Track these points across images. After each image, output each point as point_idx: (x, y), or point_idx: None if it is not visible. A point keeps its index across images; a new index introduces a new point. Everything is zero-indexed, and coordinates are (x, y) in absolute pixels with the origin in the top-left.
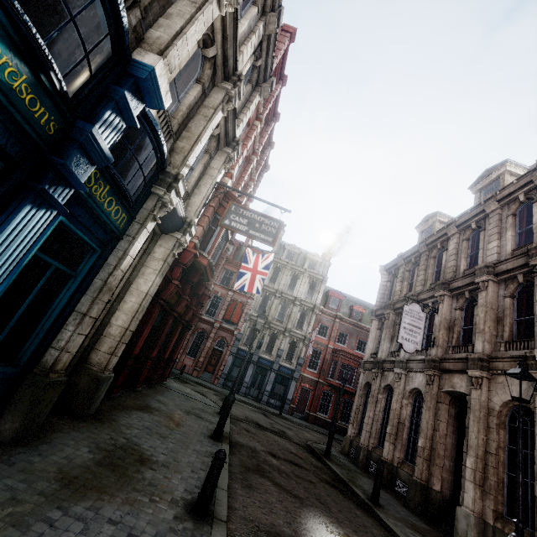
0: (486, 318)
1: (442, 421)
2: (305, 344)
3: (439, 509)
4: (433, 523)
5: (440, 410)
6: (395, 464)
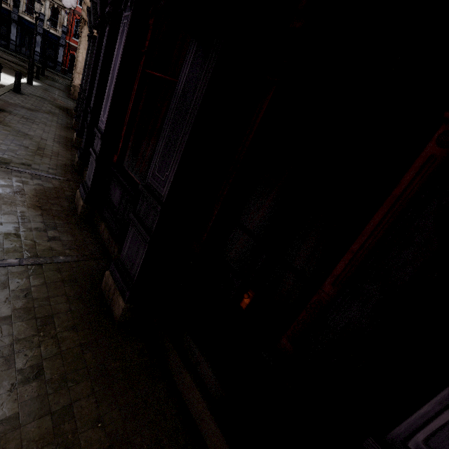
0: None
1: None
2: (67, 13)
3: None
4: None
5: None
6: None
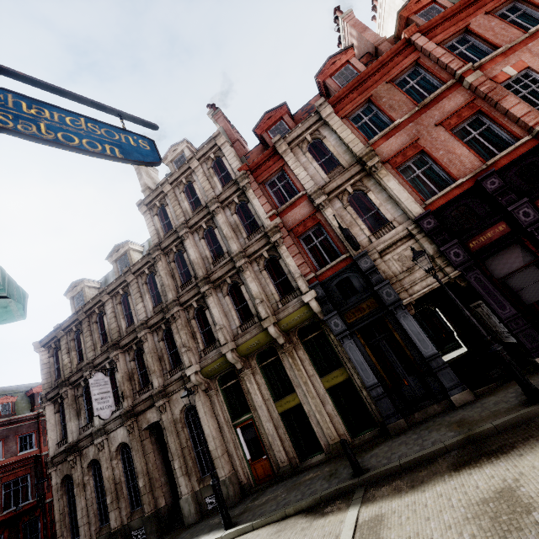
0: (154, 361)
1: (150, 452)
2: None
3: (170, 517)
4: (170, 530)
5: (146, 446)
6: (126, 522)
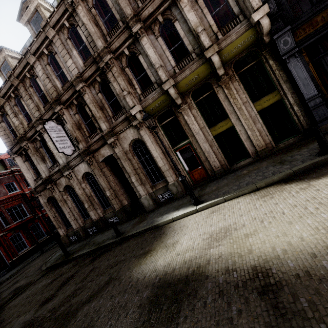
0: (97, 109)
1: (110, 176)
2: None
3: (132, 209)
4: (135, 215)
5: (105, 172)
6: (102, 216)
